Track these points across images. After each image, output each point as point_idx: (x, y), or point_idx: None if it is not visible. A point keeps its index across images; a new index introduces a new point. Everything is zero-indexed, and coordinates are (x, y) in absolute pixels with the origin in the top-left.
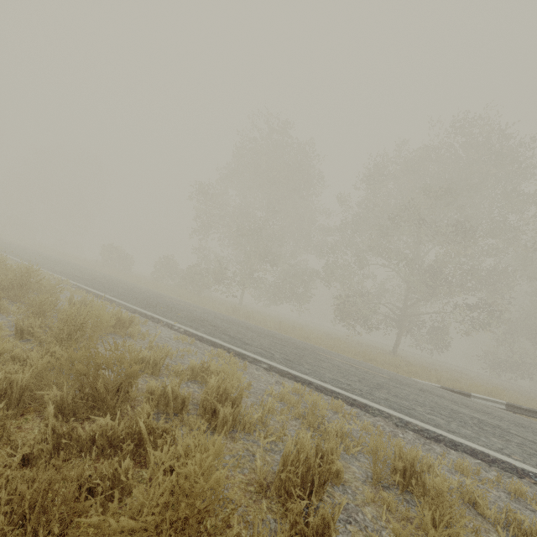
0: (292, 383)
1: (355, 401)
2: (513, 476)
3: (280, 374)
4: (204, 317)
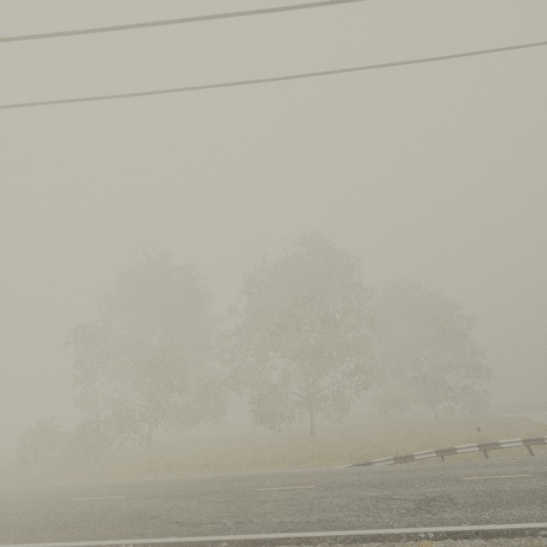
0: None
1: (300, 539)
2: (395, 543)
3: (240, 546)
4: (137, 508)
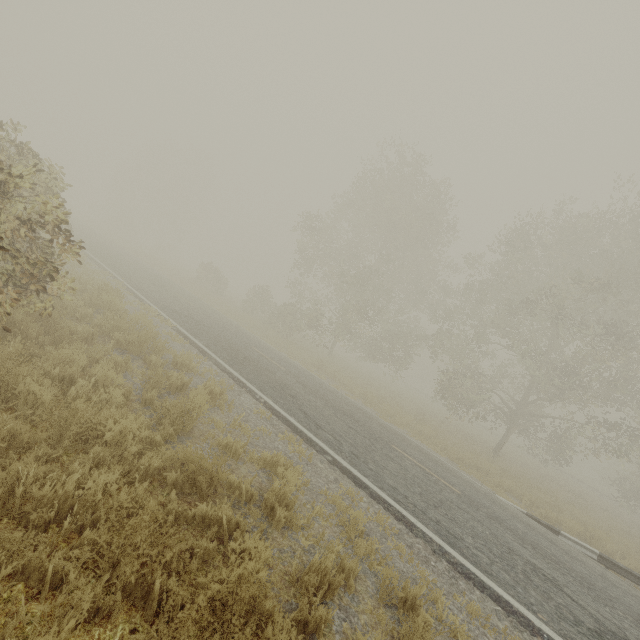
0: (350, 483)
1: (403, 517)
2: (525, 631)
3: (342, 471)
4: (286, 382)
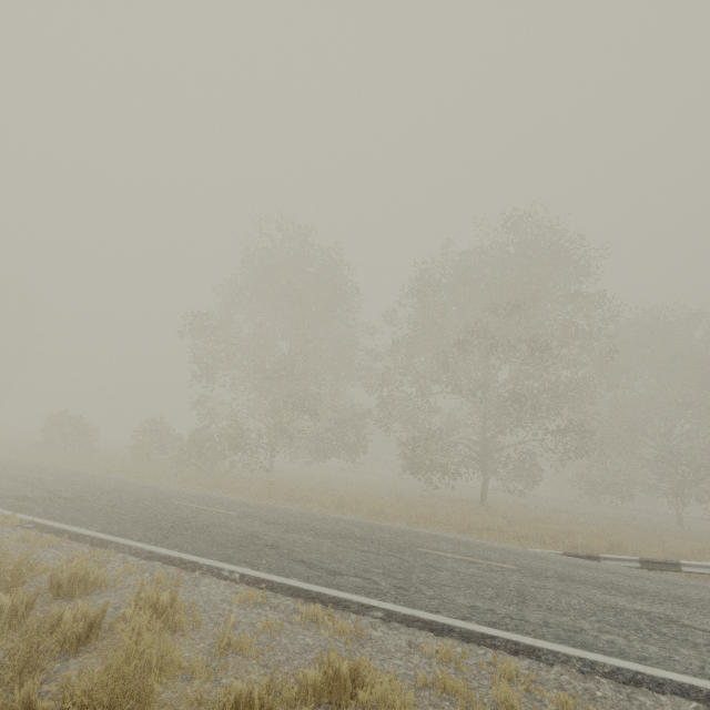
0: (428, 636)
1: (518, 645)
2: None
3: (406, 624)
4: (249, 530)
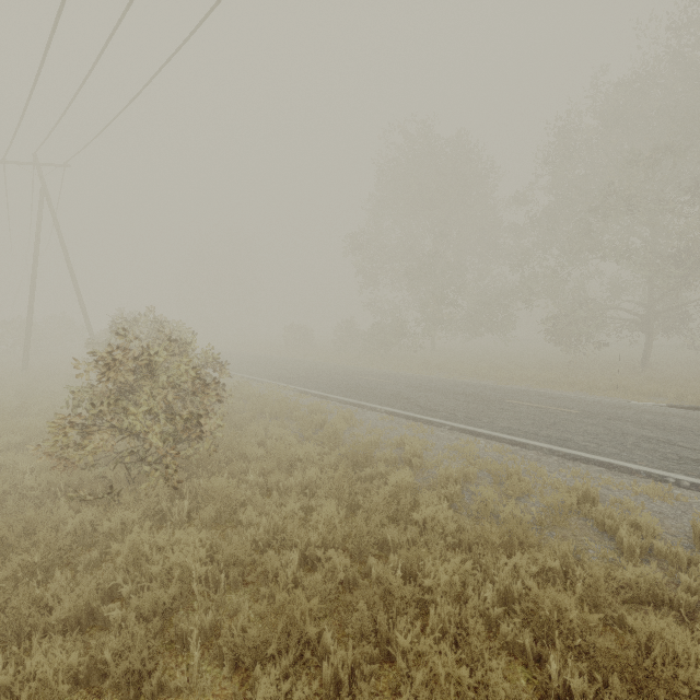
0: (468, 436)
1: (516, 442)
2: (624, 475)
3: (460, 432)
4: (396, 391)
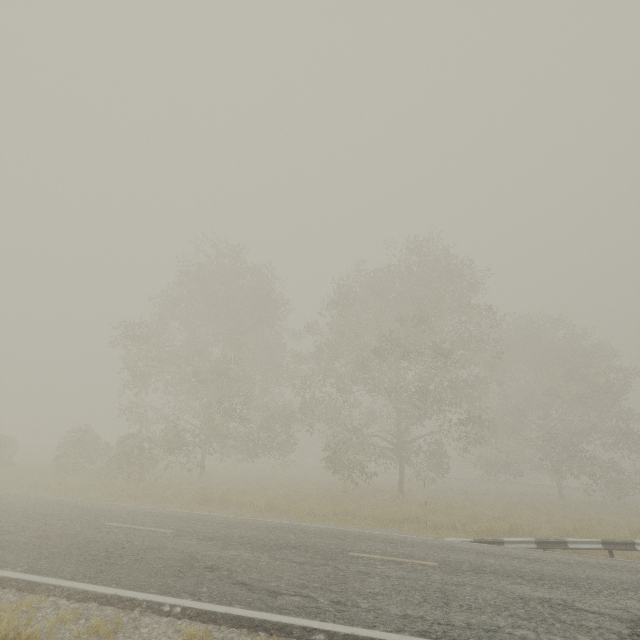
0: None
1: None
2: None
3: None
4: (187, 550)
